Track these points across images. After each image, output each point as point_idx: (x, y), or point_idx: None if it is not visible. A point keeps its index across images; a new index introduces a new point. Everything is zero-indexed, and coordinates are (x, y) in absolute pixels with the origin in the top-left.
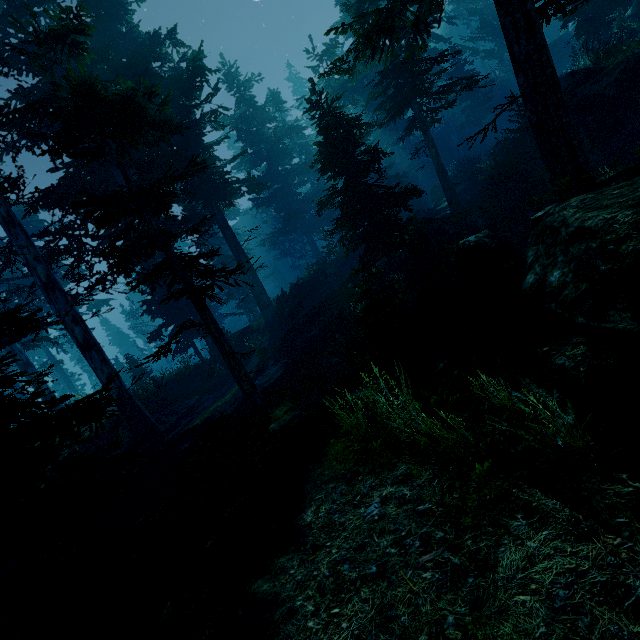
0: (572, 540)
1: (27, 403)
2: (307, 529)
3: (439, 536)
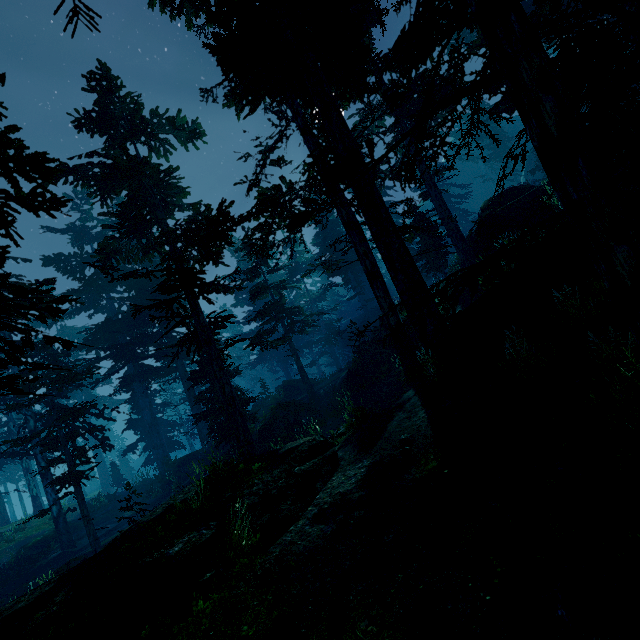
0: None
1: None
2: None
3: None
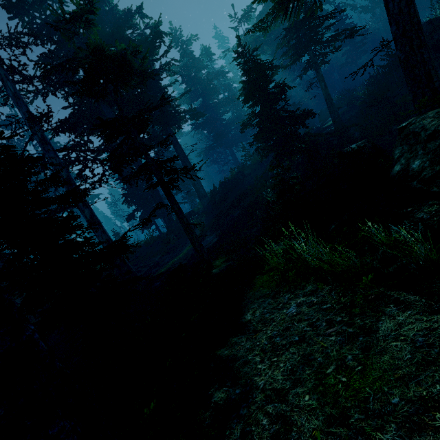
0: (427, 314)
1: (84, 243)
2: (248, 323)
3: (338, 319)
